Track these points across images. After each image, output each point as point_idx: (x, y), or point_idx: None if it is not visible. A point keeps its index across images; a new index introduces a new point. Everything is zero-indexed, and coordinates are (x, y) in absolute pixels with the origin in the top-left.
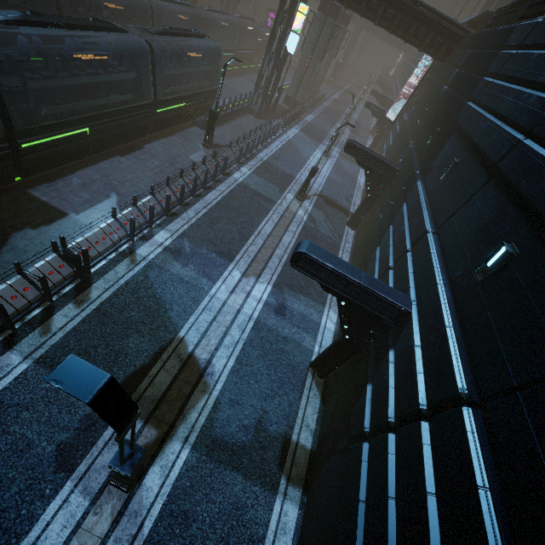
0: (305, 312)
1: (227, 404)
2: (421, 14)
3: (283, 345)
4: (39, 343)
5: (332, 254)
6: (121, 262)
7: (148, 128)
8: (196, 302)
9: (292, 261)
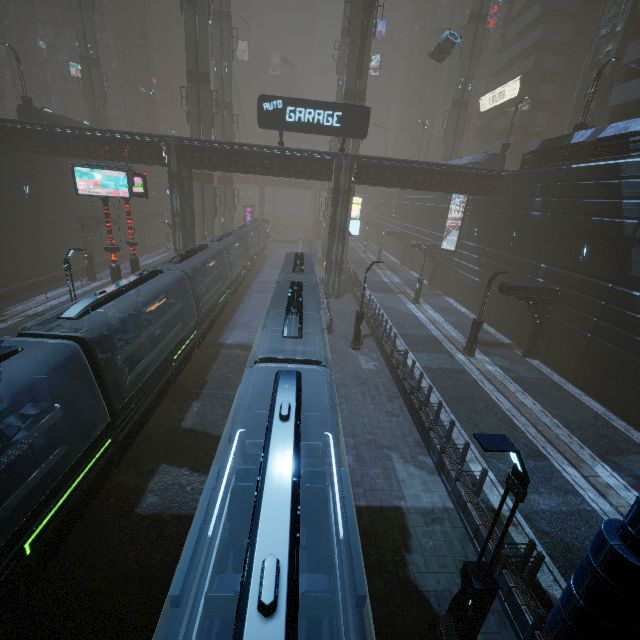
0: None
1: None
2: (461, 173)
3: None
4: None
5: None
6: (510, 533)
7: None
8: None
9: None
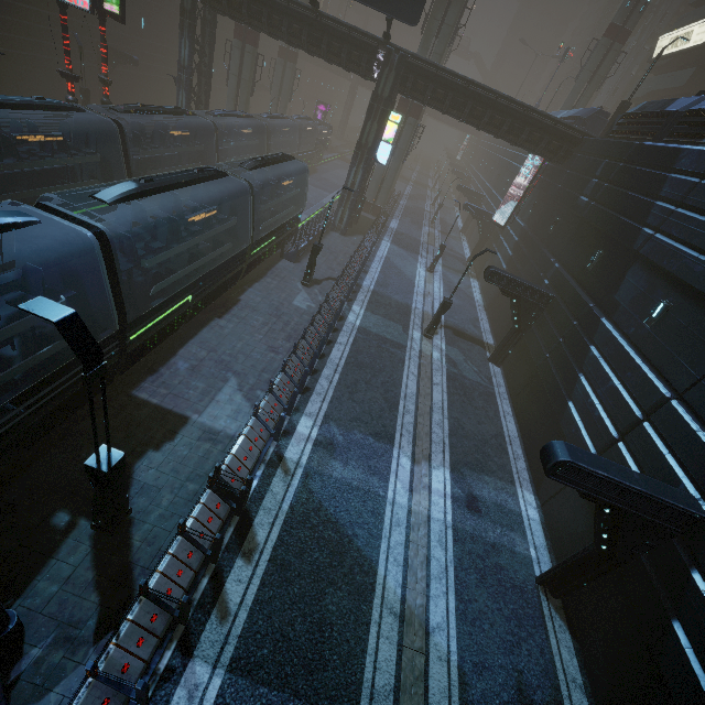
0: (499, 501)
1: (473, 672)
2: (533, 120)
3: (497, 557)
4: (223, 636)
5: (593, 454)
6: (274, 477)
7: (240, 274)
8: (378, 517)
9: (549, 470)
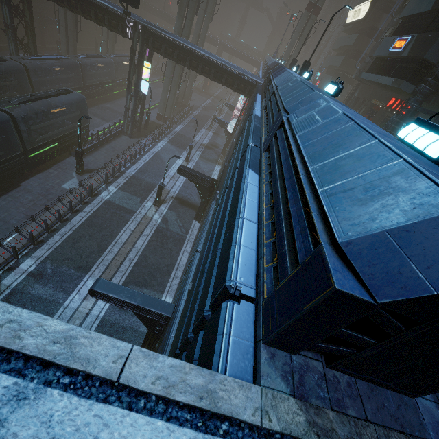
0: None
1: None
2: (226, 71)
3: (122, 334)
4: None
5: (118, 285)
6: None
7: (24, 169)
8: (50, 315)
9: (90, 294)
